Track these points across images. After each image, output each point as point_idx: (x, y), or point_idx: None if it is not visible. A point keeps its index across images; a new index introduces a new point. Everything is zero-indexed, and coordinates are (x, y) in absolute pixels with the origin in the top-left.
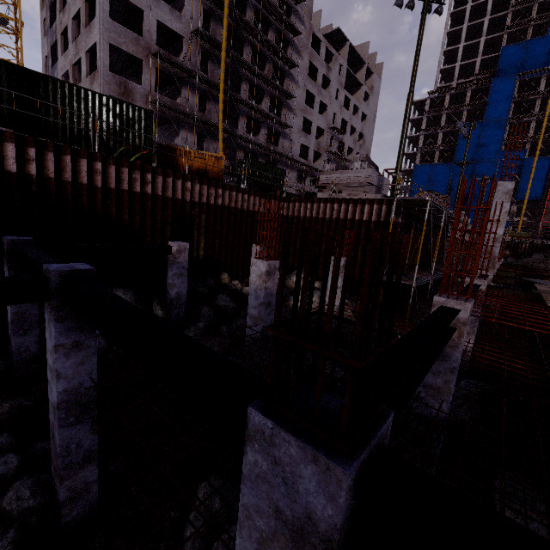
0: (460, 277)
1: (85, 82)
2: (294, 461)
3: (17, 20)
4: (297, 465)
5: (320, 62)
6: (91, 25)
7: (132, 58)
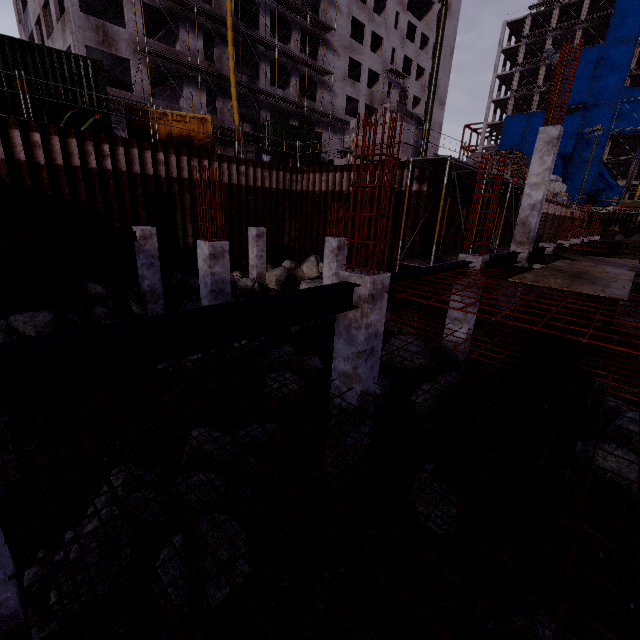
0: None
1: (57, 30)
2: None
3: None
4: None
5: None
6: None
7: None
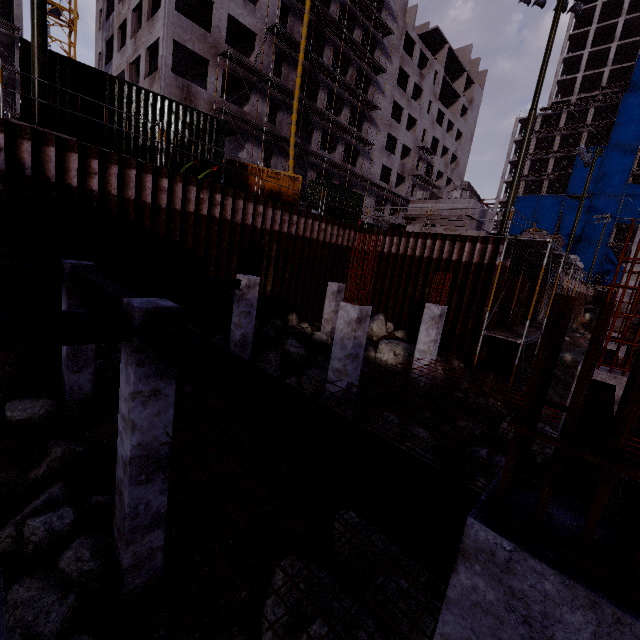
0: (567, 334)
1: (143, 84)
2: (549, 600)
3: (72, 11)
4: (556, 606)
5: (413, 68)
6: (154, 18)
7: (197, 57)
